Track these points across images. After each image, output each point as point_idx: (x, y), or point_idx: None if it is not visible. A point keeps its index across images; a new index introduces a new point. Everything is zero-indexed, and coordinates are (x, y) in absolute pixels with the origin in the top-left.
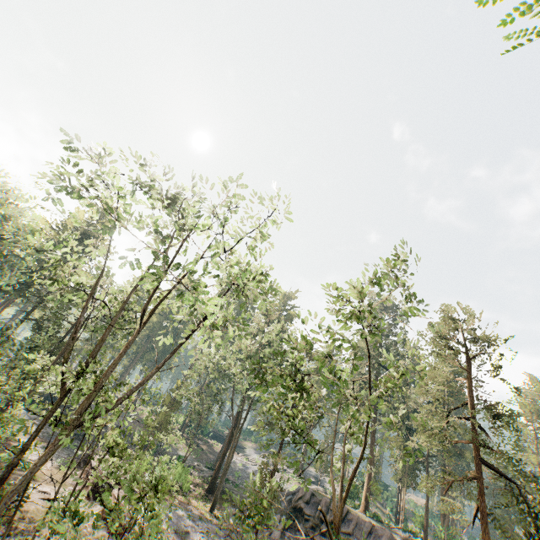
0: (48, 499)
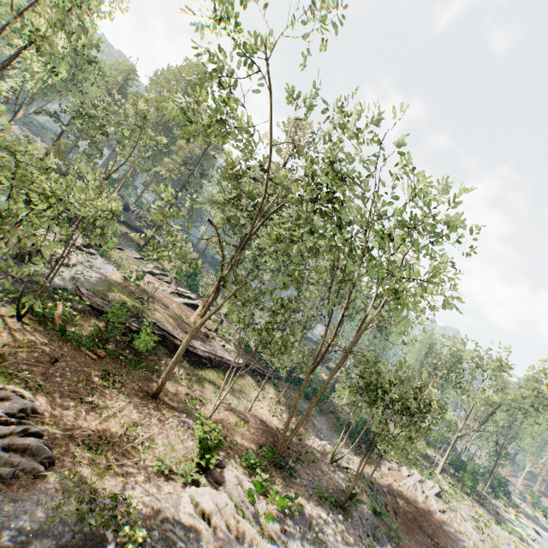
0: None
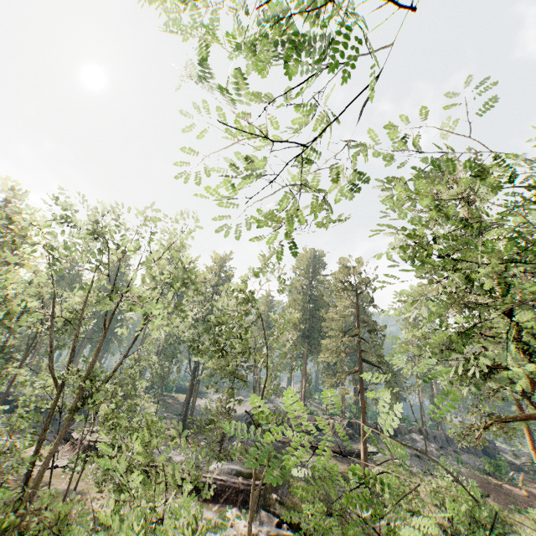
0: (49, 468)
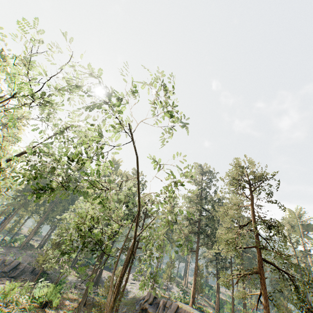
0: None
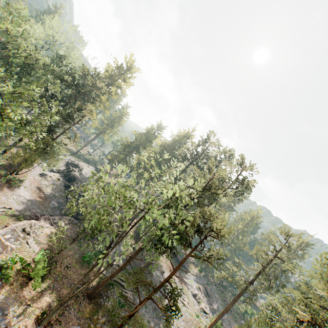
0: None
